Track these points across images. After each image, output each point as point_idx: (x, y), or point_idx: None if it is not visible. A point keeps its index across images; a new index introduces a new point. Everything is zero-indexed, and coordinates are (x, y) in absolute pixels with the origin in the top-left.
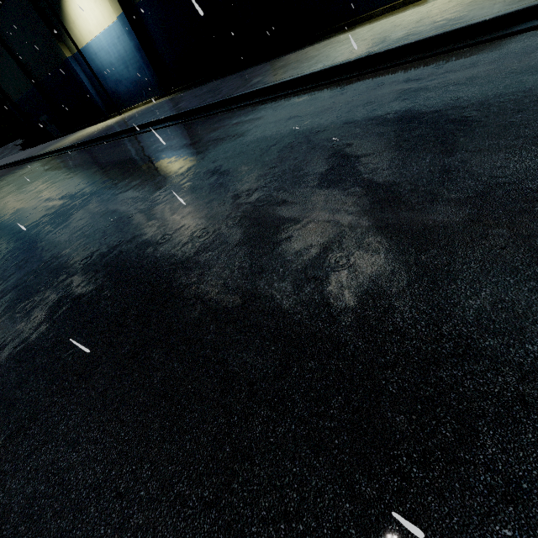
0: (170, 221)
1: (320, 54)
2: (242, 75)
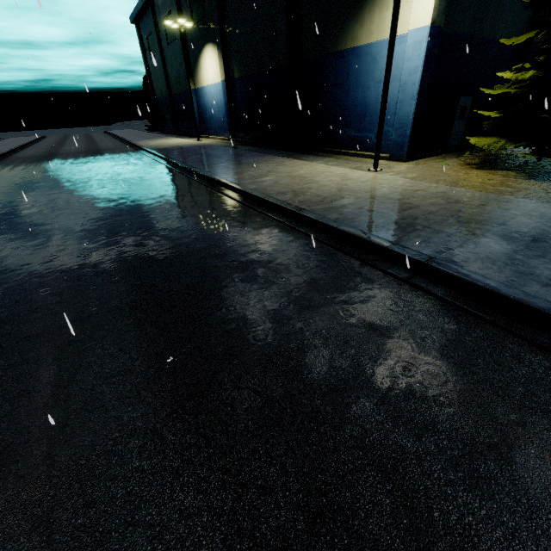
0: (48, 216)
1: (256, 167)
2: (242, 155)
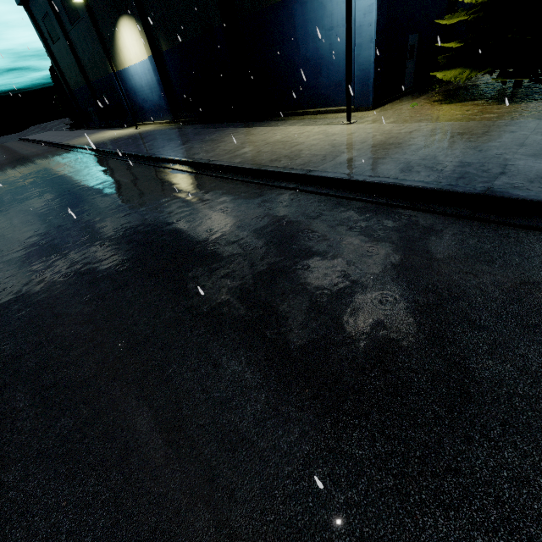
0: (12, 238)
1: (224, 142)
2: (198, 133)
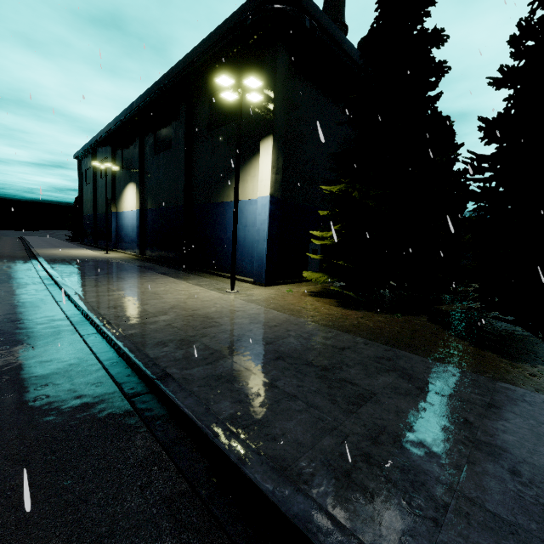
0: None
1: (124, 281)
2: (127, 269)
